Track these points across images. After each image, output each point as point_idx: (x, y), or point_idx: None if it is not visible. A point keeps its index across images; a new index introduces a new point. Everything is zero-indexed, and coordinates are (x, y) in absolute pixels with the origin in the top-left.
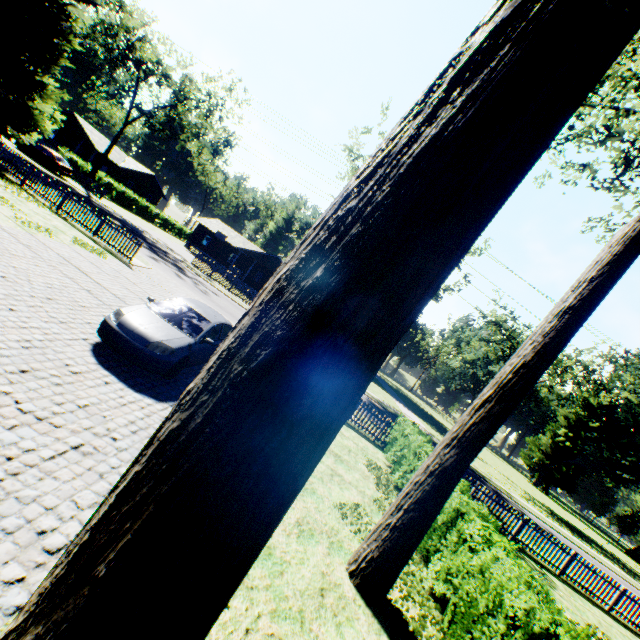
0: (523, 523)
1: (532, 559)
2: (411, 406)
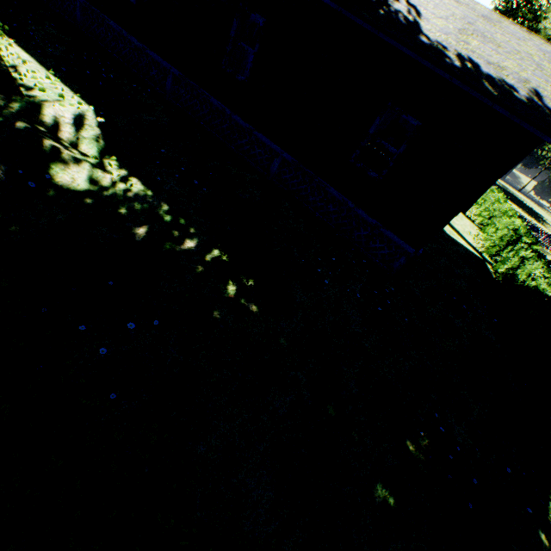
0: (546, 236)
1: (544, 251)
2: (510, 198)
